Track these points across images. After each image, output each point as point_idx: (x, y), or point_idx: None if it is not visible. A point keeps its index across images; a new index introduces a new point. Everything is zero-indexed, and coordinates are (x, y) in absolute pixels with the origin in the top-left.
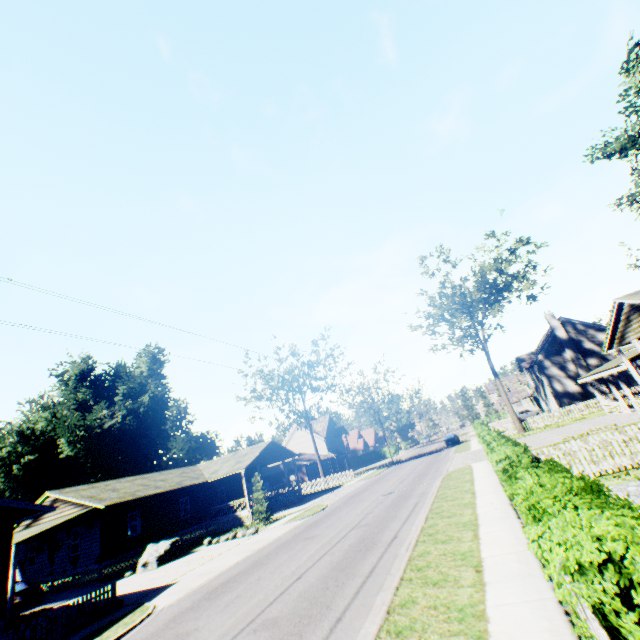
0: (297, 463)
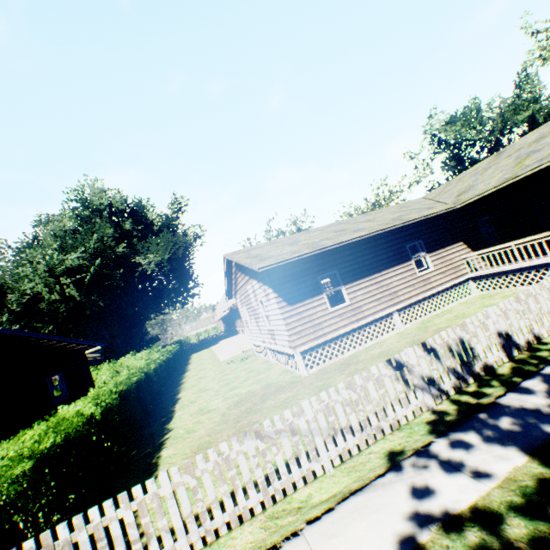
0: None
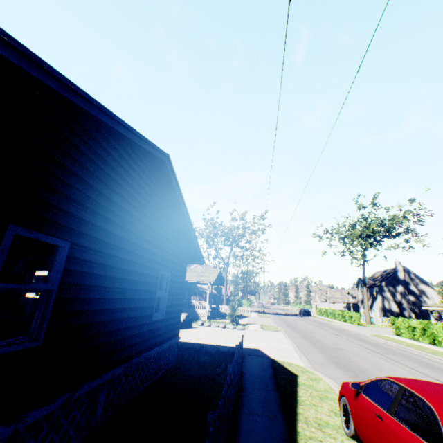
0: (200, 289)
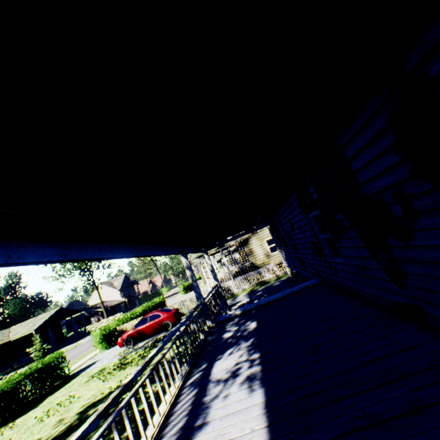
0: (96, 310)
